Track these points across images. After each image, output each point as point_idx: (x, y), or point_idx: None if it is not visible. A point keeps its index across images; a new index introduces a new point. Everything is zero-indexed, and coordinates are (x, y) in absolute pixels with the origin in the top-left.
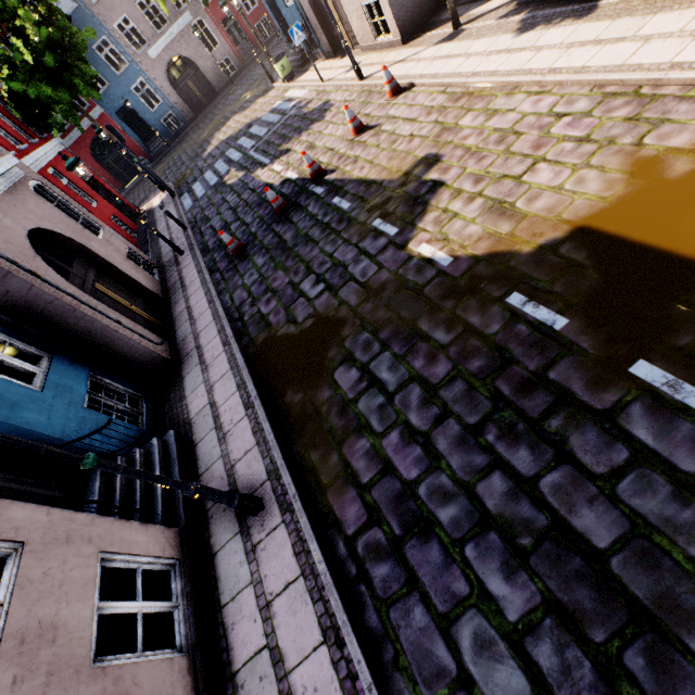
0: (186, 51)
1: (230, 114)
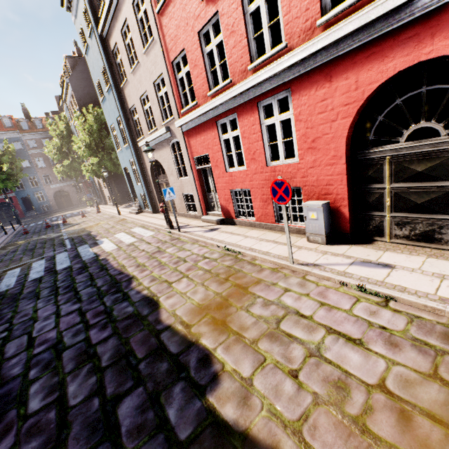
0: (67, 190)
1: (69, 211)
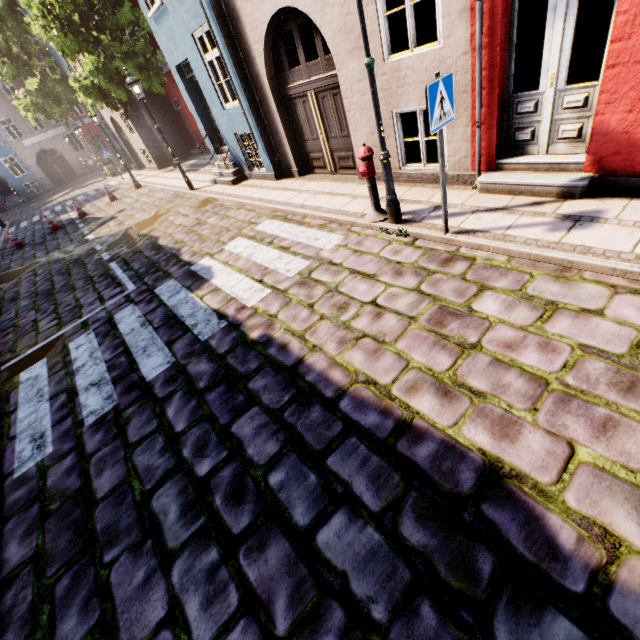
0: (57, 147)
1: (76, 189)
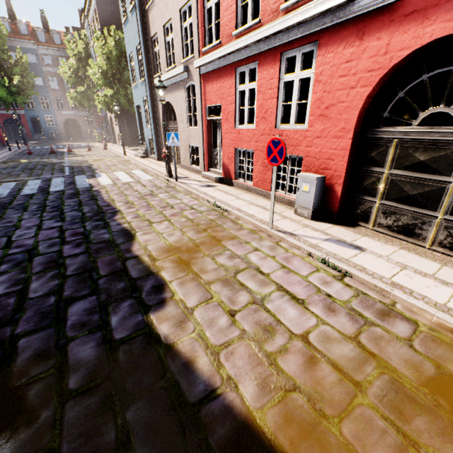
0: (79, 120)
1: (77, 142)
